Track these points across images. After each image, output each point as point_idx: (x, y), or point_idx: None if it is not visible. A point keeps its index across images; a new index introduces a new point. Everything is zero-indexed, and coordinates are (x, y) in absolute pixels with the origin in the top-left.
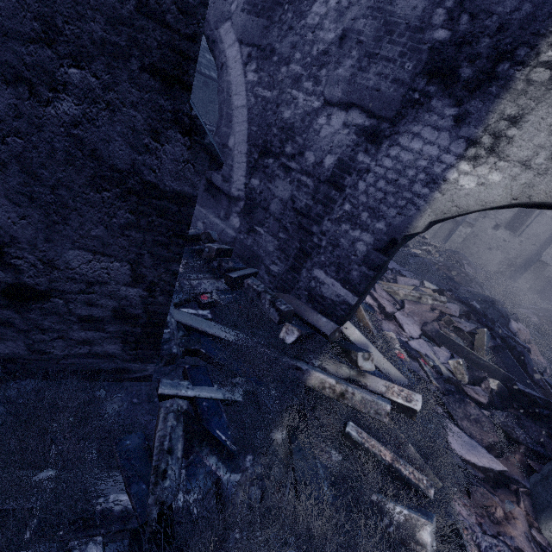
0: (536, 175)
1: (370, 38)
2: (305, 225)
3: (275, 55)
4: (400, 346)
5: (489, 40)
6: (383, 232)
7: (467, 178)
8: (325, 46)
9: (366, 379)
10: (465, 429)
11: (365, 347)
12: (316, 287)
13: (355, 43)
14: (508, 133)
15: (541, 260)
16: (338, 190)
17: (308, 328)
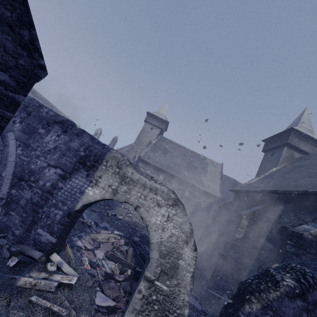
0: (106, 191)
1: (64, 150)
2: (36, 209)
3: (31, 147)
4: (88, 263)
5: (93, 157)
6: (66, 210)
7: (90, 191)
8: (49, 148)
9: (53, 276)
10: (107, 293)
11: (61, 263)
12: (38, 238)
13: (59, 150)
14: (99, 180)
15: None
16: (51, 195)
17: (30, 260)
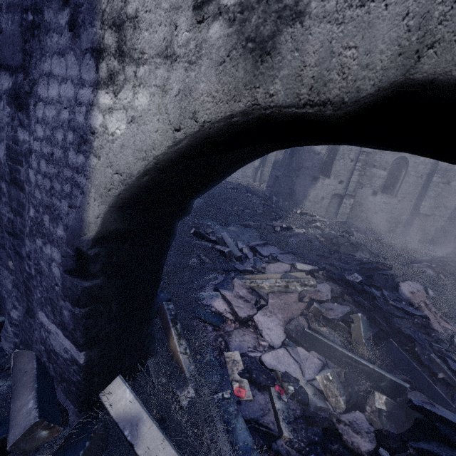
0: (188, 67)
1: None
2: (17, 248)
3: None
4: (243, 373)
5: None
6: (64, 241)
7: (113, 117)
8: None
9: None
10: None
11: (133, 424)
12: (46, 338)
13: None
14: (129, 10)
15: (420, 213)
16: (22, 189)
17: None
